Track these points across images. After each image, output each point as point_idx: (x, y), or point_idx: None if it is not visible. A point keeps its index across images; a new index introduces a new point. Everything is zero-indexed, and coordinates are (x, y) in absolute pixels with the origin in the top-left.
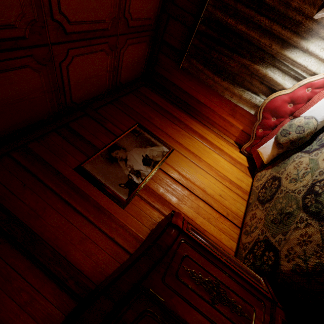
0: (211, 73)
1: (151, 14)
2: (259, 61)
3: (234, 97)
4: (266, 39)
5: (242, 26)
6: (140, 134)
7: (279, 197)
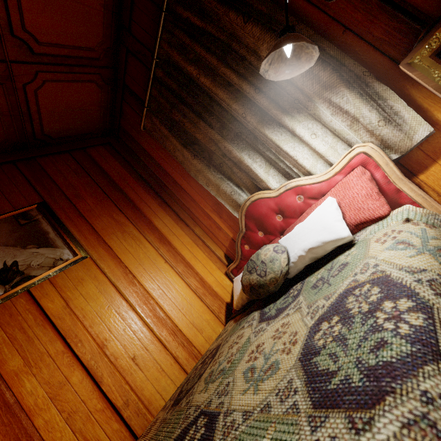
0: (179, 143)
1: (91, 43)
2: (235, 137)
3: (211, 187)
4: (239, 105)
5: (207, 79)
6: (31, 222)
7: (179, 408)
